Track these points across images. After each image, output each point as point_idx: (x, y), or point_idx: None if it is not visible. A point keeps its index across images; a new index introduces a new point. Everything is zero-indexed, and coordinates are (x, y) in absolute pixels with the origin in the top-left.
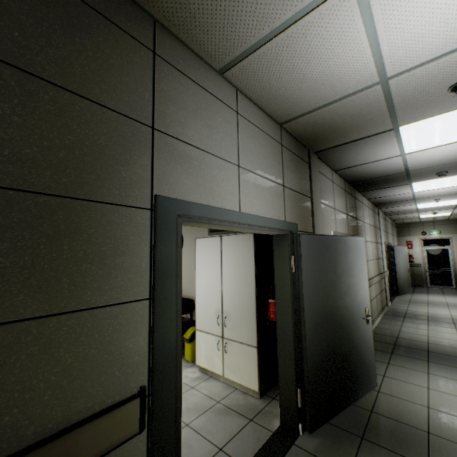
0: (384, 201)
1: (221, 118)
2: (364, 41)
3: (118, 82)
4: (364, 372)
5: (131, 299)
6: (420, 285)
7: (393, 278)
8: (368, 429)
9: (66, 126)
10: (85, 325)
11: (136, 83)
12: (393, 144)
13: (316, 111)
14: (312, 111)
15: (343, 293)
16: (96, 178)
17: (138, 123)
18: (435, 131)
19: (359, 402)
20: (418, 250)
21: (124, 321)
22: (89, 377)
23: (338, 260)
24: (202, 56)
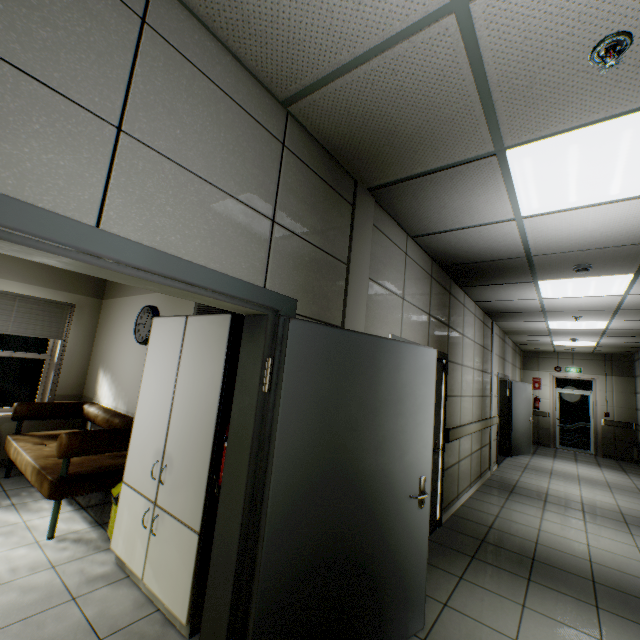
0: (500, 309)
1: (73, 0)
2: None
3: None
4: (400, 602)
5: None
6: (546, 443)
7: (506, 429)
8: None
9: None
10: None
11: None
12: (500, 191)
13: (343, 76)
14: (335, 76)
15: (376, 446)
16: None
17: None
18: (569, 169)
19: None
20: (547, 393)
21: None
22: None
23: (375, 383)
24: None
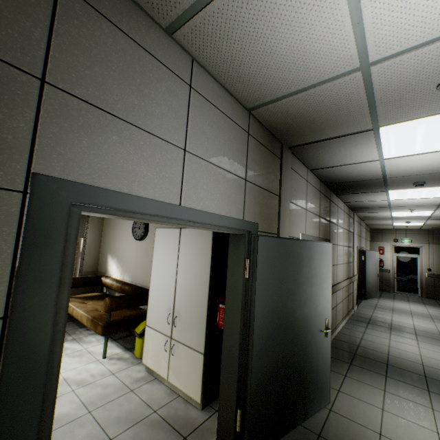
0: (360, 206)
1: (165, 88)
2: (343, 7)
3: None
4: (317, 389)
5: None
6: (387, 290)
7: (362, 282)
8: None
9: None
10: None
11: (16, 12)
12: (372, 147)
13: (288, 97)
14: (283, 97)
15: (303, 303)
16: None
17: (15, 69)
18: (417, 136)
19: (308, 422)
20: (388, 256)
21: None
22: None
23: (301, 267)
24: (141, 3)
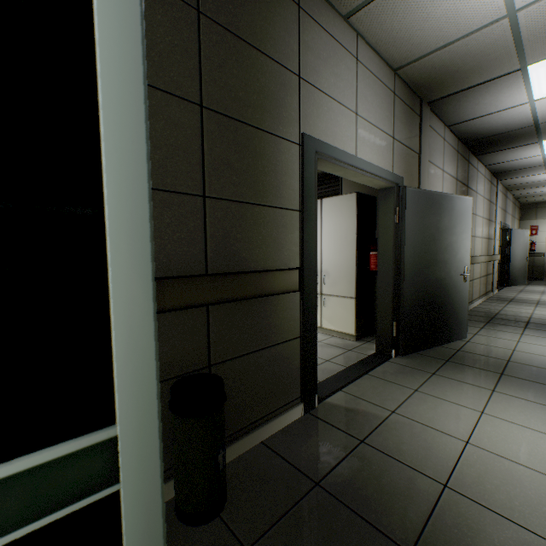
0: (506, 169)
1: (344, 65)
2: None
3: (279, 38)
4: (455, 323)
5: (290, 208)
6: (539, 278)
7: (504, 267)
8: (453, 357)
9: (255, 77)
10: (270, 217)
11: (288, 37)
12: (520, 88)
13: (435, 52)
14: (431, 52)
15: (443, 249)
16: (270, 117)
17: (291, 73)
18: None
19: (447, 346)
20: (543, 237)
21: (287, 222)
22: (273, 249)
23: (442, 217)
24: (332, 2)
